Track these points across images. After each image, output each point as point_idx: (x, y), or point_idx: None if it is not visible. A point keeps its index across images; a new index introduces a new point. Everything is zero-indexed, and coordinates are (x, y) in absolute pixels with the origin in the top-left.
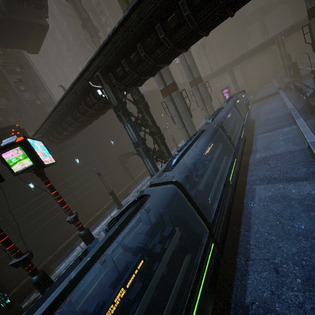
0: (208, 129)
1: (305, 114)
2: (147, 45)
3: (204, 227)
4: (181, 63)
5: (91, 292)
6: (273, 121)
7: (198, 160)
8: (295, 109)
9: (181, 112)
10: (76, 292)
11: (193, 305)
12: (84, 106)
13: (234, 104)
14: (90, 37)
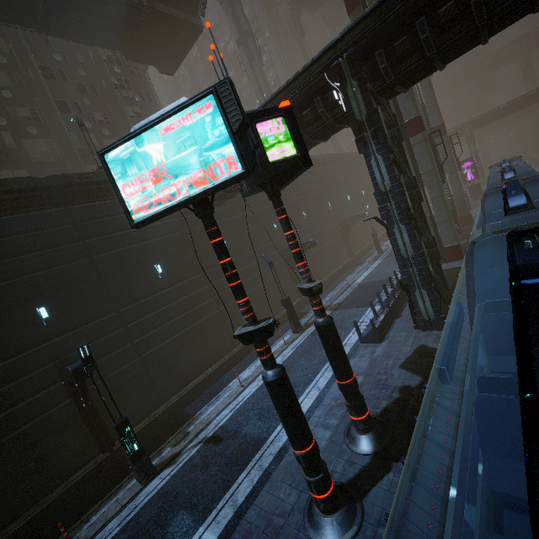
0: None
1: None
2: None
3: None
4: None
5: (469, 386)
6: None
7: None
8: None
9: (425, 173)
10: (266, 449)
11: None
12: None
13: None
14: (249, 59)
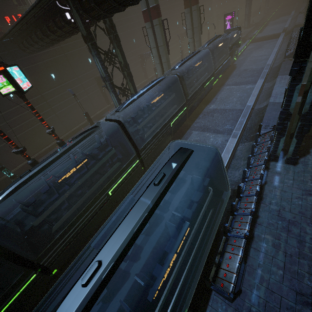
0: (170, 76)
1: (271, 75)
2: None
3: (133, 151)
4: None
5: (63, 171)
6: (248, 74)
7: (146, 106)
8: (269, 66)
9: (160, 46)
10: None
11: (115, 183)
12: (54, 26)
13: (217, 46)
14: None
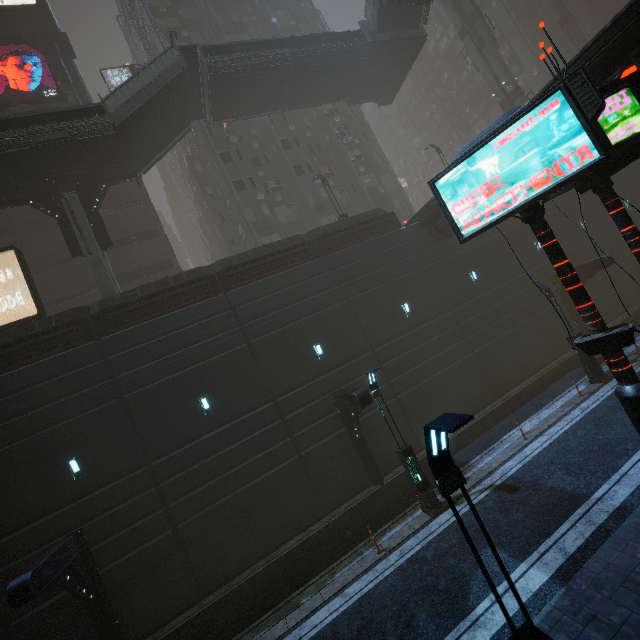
0: None
1: None
2: None
3: None
4: None
5: None
6: None
7: None
8: None
9: None
10: (591, 505)
11: None
12: None
13: None
14: (478, 47)
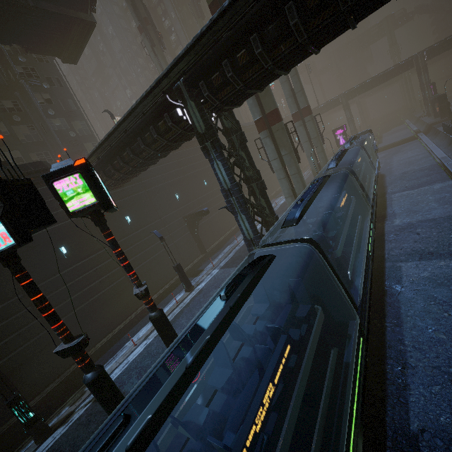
0: (333, 175)
1: None
2: (266, 36)
3: (351, 311)
4: (282, 87)
5: (190, 396)
6: (414, 175)
7: (329, 215)
8: (449, 158)
9: (285, 155)
10: None
11: (350, 425)
12: (154, 133)
13: (360, 147)
14: (150, 45)
